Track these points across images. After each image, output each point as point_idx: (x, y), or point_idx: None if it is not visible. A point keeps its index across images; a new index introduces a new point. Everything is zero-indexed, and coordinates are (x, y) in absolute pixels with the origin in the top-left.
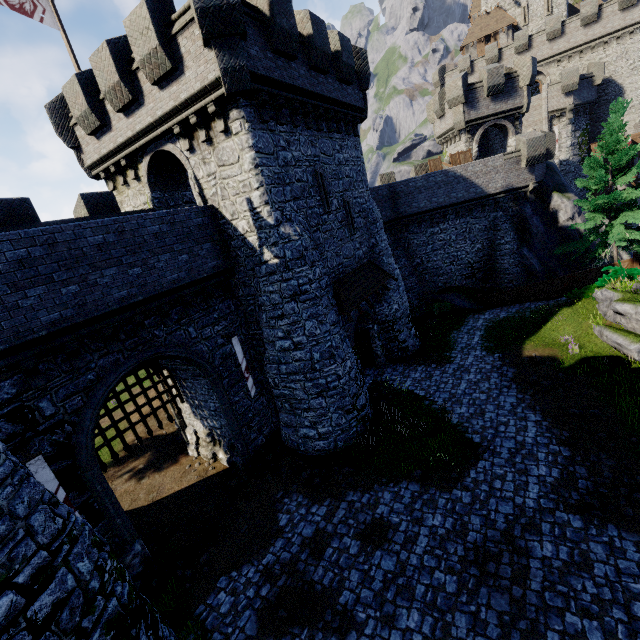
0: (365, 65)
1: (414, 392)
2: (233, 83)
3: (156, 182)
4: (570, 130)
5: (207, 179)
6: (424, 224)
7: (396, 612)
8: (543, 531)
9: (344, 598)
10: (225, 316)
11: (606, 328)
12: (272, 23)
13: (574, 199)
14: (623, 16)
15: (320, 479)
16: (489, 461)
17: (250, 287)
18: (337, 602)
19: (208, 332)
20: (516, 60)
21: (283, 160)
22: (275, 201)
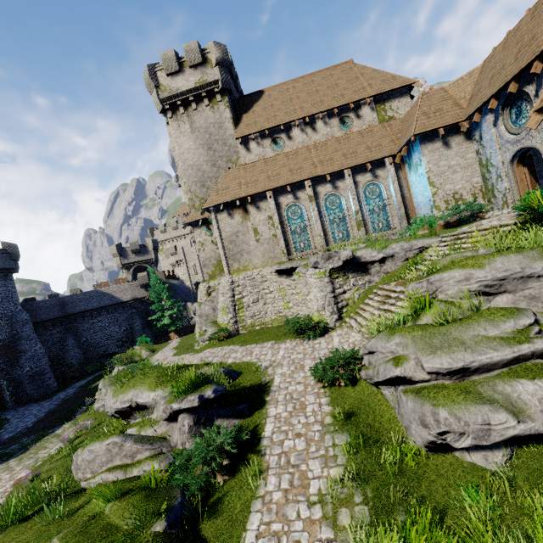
0: (15, 250)
1: (7, 418)
2: None
3: None
4: None
5: None
6: (87, 318)
7: None
8: None
9: None
10: None
11: None
12: None
13: None
14: None
15: None
16: None
17: None
18: None
19: None
20: (146, 239)
21: None
22: None
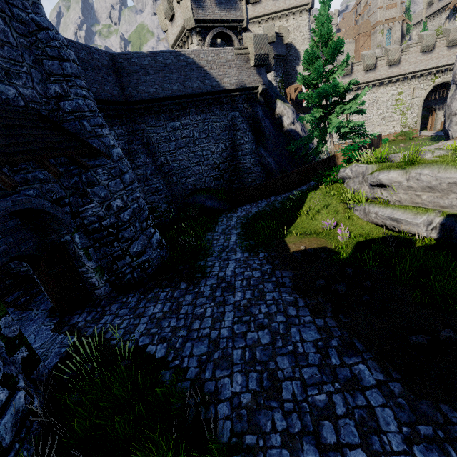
0: None
1: (146, 351)
2: None
3: None
4: (273, 75)
5: None
6: (163, 116)
7: None
8: None
9: None
10: None
11: (372, 204)
12: None
13: (292, 108)
14: None
15: None
16: None
17: None
18: None
19: None
20: None
21: None
22: None
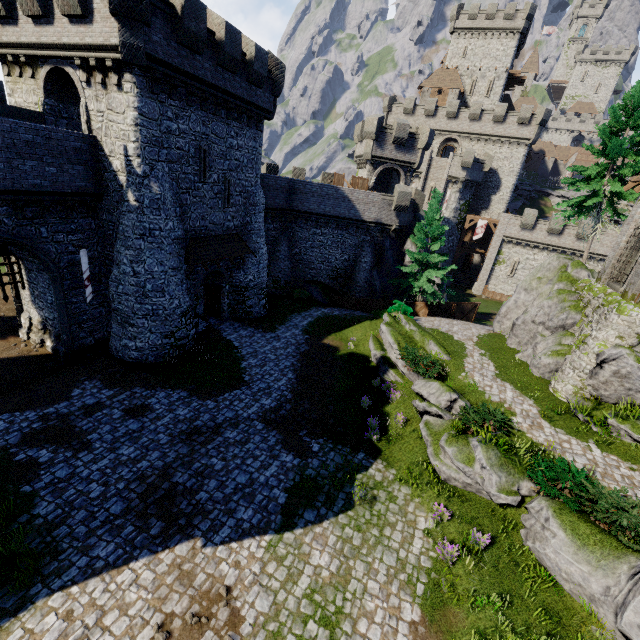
0: (281, 77)
1: (233, 342)
2: (129, 55)
3: (53, 90)
4: (457, 197)
5: (96, 113)
6: (310, 223)
7: (121, 447)
8: (239, 427)
9: (92, 436)
10: (83, 230)
11: (372, 338)
12: (181, 22)
13: (420, 249)
14: (518, 129)
15: (121, 376)
16: (242, 391)
17: (113, 215)
18: (85, 438)
19: (61, 237)
20: (421, 126)
21: (167, 128)
22: (147, 157)
